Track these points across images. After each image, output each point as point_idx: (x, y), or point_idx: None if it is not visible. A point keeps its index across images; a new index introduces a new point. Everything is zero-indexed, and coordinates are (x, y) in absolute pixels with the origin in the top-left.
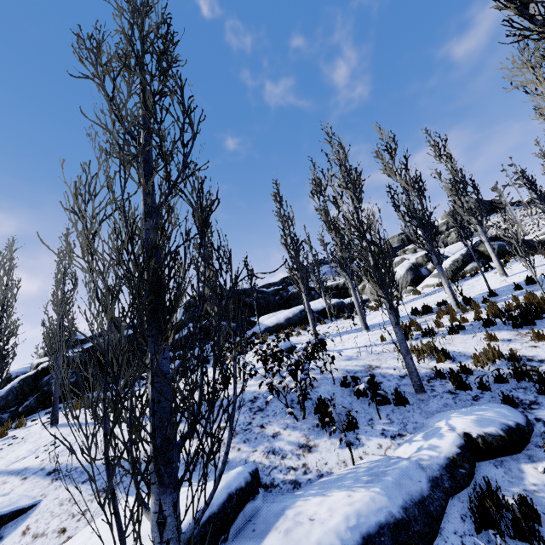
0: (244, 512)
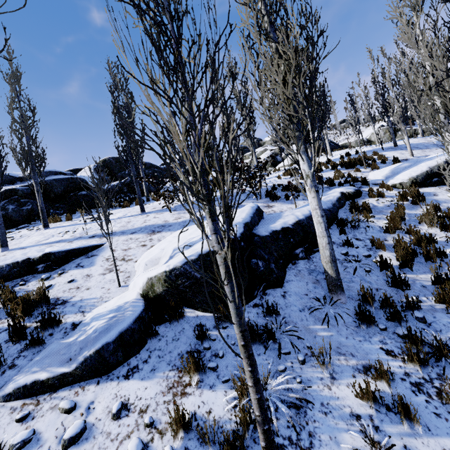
0: (264, 214)
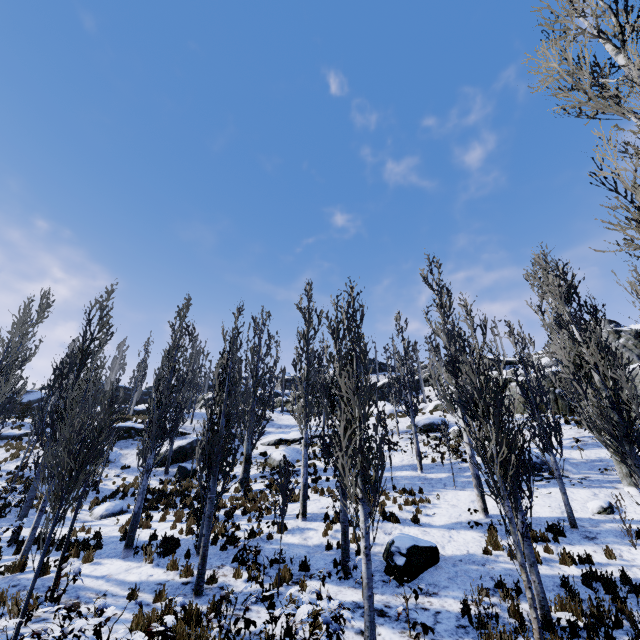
0: None
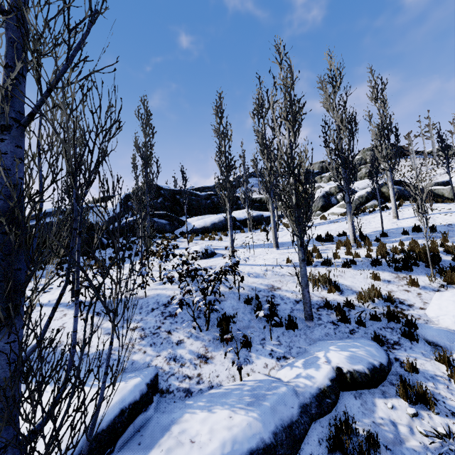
0: (134, 424)
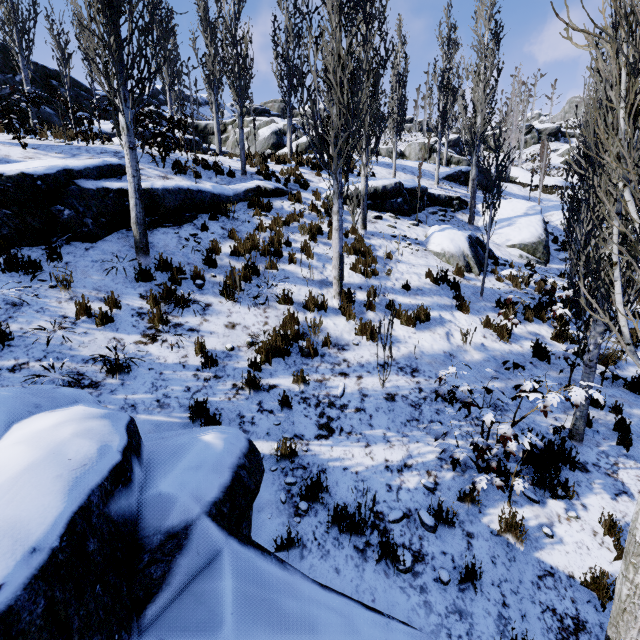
0: None
